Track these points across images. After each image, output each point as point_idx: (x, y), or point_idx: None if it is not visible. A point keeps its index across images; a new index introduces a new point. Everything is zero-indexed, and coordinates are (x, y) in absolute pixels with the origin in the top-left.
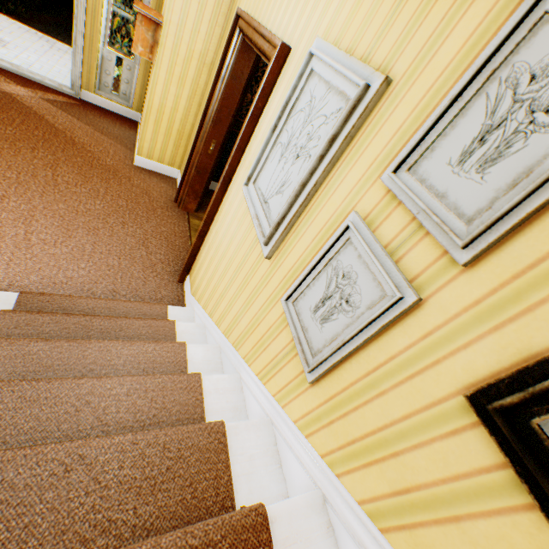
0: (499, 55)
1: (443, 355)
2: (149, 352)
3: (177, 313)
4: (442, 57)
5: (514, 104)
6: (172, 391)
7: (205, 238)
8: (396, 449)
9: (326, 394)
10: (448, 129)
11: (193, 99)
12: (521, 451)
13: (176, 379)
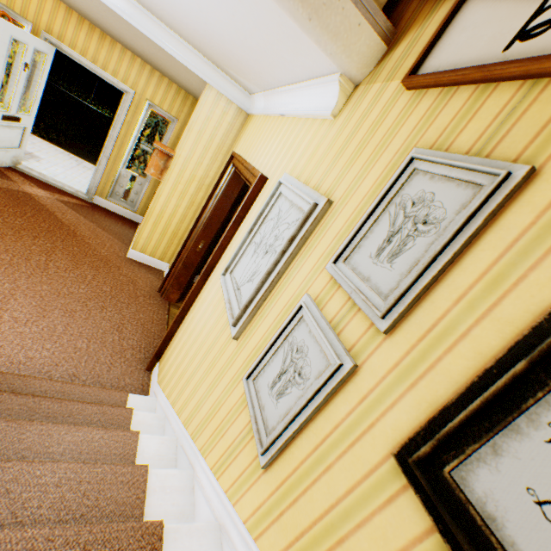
0: (393, 189)
1: (376, 417)
2: (95, 440)
3: (138, 402)
4: (362, 189)
5: (405, 218)
6: (111, 485)
7: (181, 323)
8: (342, 533)
9: (278, 478)
10: (368, 233)
11: (190, 208)
12: (438, 502)
13: (118, 470)
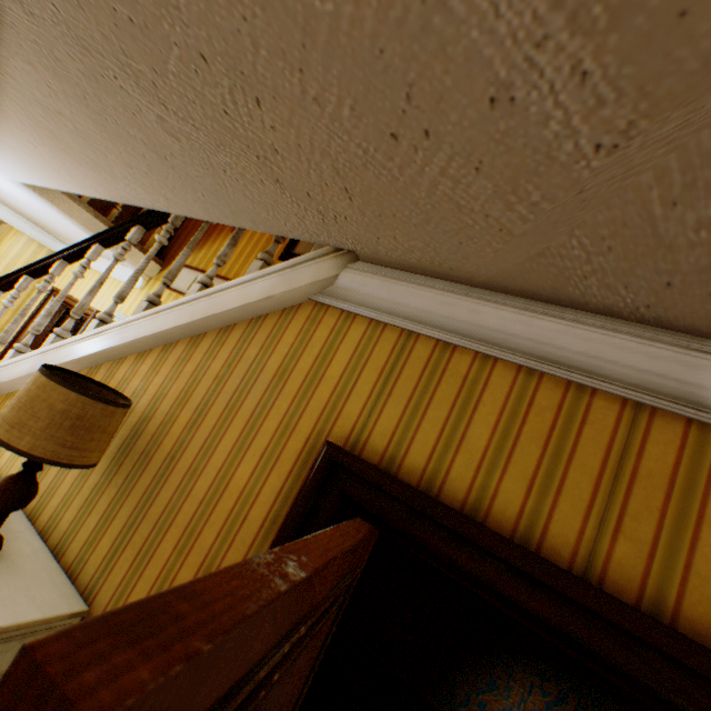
0: None
1: None
2: None
3: None
4: None
5: None
6: None
7: None
8: None
9: None
10: None
11: None
12: None
13: None
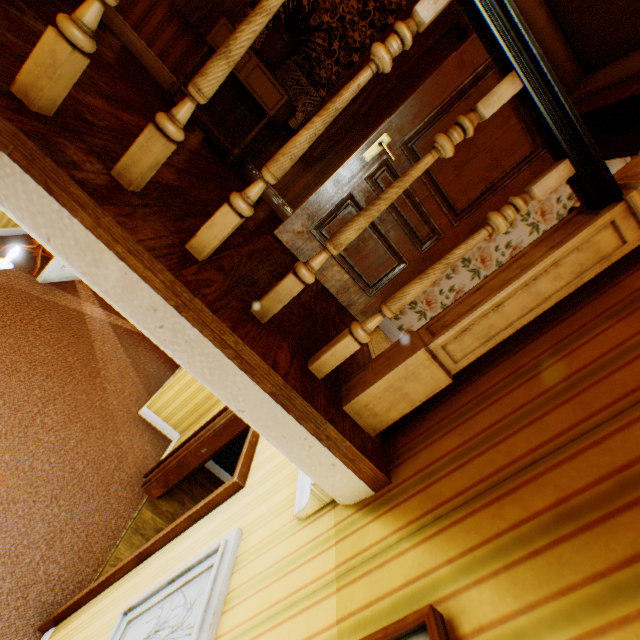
0: None
1: None
2: None
3: None
4: None
5: None
6: None
7: (96, 595)
8: None
9: None
10: None
11: None
12: None
13: None
